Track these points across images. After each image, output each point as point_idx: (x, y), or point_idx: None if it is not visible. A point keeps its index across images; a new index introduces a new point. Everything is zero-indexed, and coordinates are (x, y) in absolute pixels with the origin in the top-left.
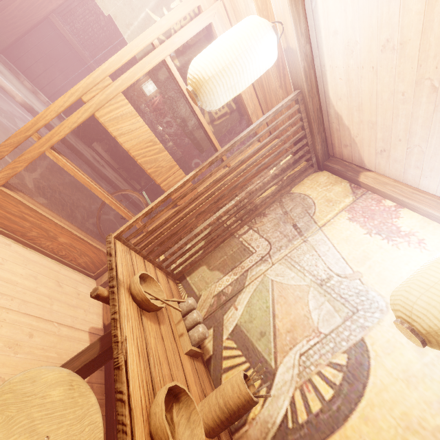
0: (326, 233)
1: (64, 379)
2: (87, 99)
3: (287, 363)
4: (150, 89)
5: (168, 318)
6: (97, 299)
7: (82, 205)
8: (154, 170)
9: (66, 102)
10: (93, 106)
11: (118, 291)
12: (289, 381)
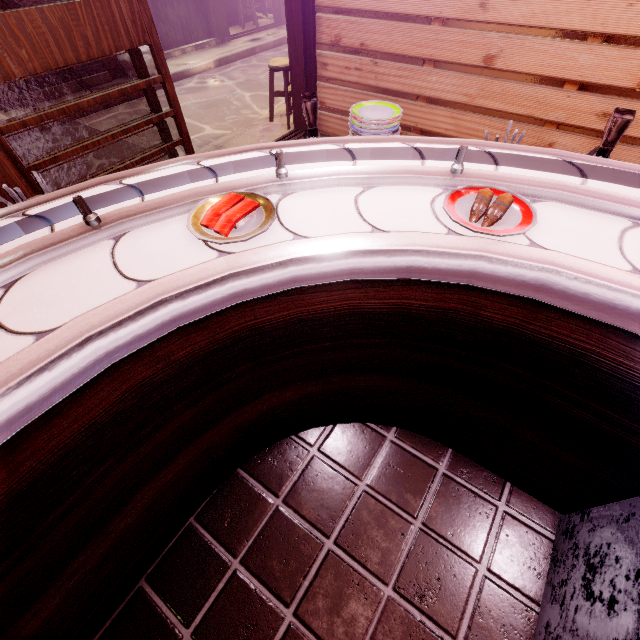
0: None
1: None
2: None
3: None
4: None
5: None
6: None
7: None
8: None
9: None
10: None
11: None
12: None
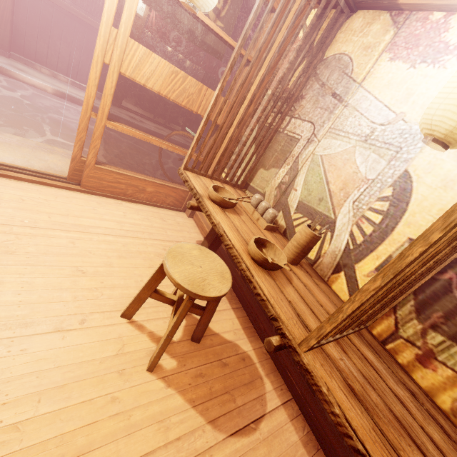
0: (367, 87)
1: (195, 247)
2: (108, 60)
3: (343, 212)
4: (141, 6)
5: (245, 212)
6: (192, 209)
7: (145, 163)
8: (187, 101)
9: (96, 73)
10: (116, 65)
11: (202, 200)
12: (346, 222)
